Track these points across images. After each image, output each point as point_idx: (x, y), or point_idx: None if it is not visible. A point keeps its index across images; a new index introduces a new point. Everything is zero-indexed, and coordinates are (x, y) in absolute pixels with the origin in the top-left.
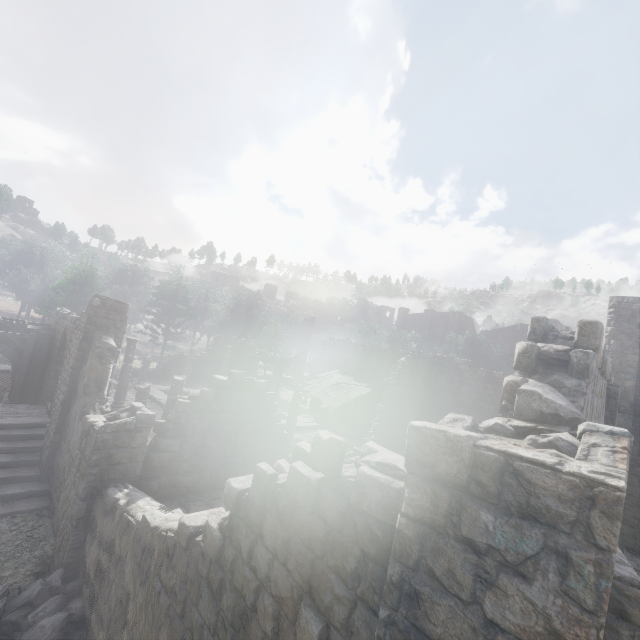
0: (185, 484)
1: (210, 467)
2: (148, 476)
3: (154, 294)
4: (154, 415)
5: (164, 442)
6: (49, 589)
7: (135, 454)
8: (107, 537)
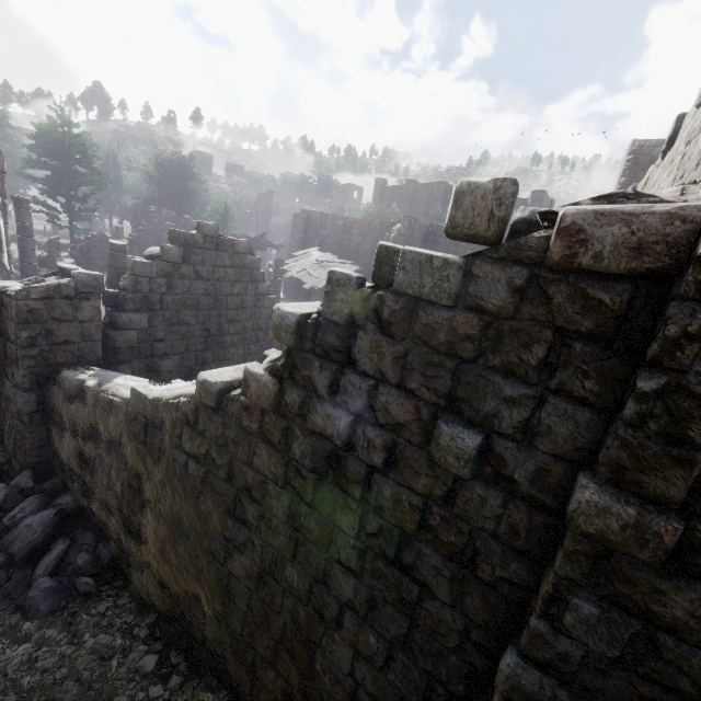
0: (165, 368)
1: (193, 348)
2: (113, 360)
3: (31, 147)
4: (101, 276)
5: (125, 317)
6: (19, 492)
7: (87, 330)
8: (83, 425)
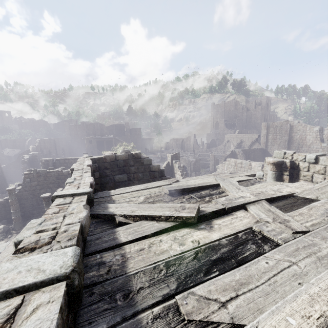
0: None
1: None
2: None
3: None
4: None
5: None
6: None
7: None
8: None
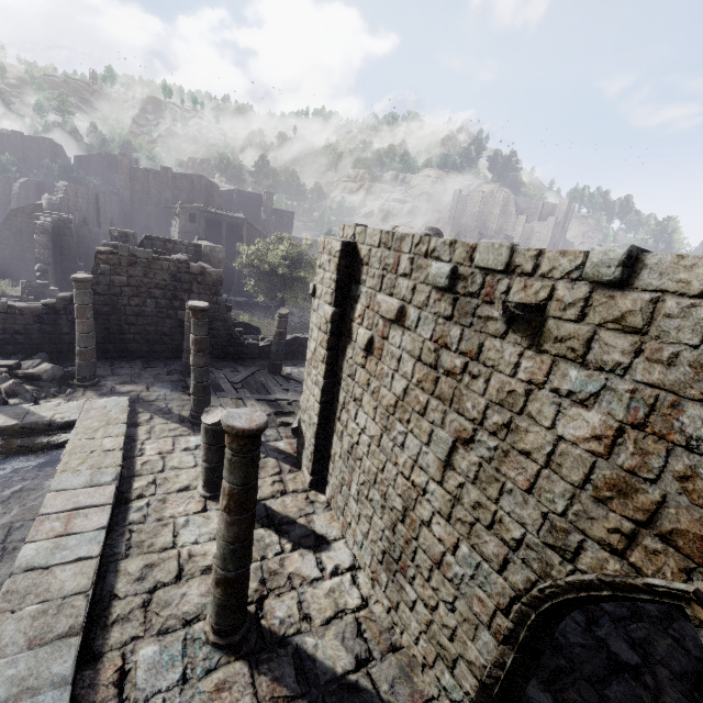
0: None
1: None
2: None
3: None
4: None
5: None
6: None
7: None
8: None
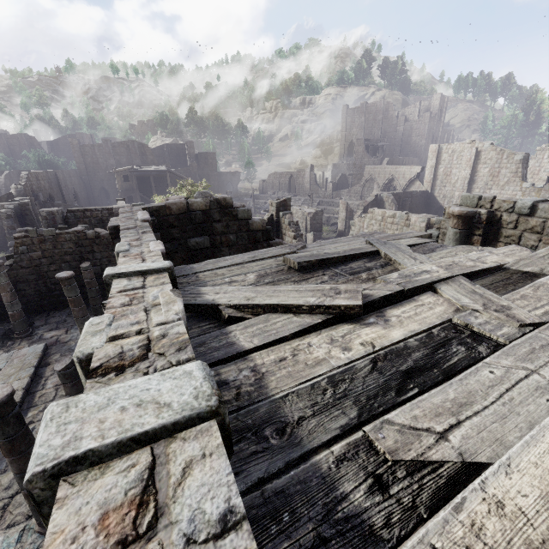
0: None
1: None
2: None
3: None
4: None
5: None
6: None
7: None
8: None
